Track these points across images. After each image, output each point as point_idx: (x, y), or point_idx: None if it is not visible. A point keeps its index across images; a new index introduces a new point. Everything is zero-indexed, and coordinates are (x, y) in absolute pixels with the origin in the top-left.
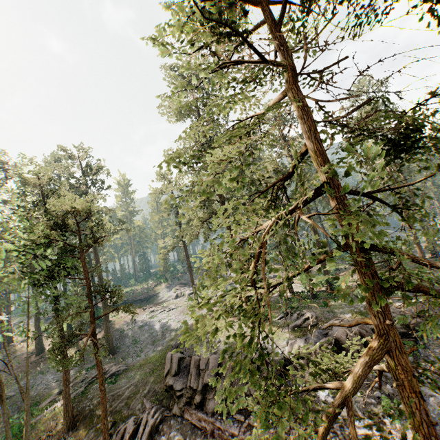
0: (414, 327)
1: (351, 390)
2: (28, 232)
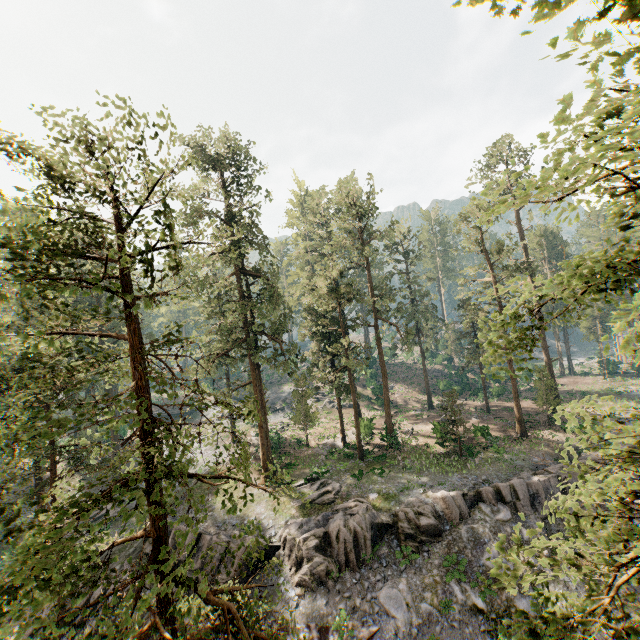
0: (425, 529)
1: None
2: None
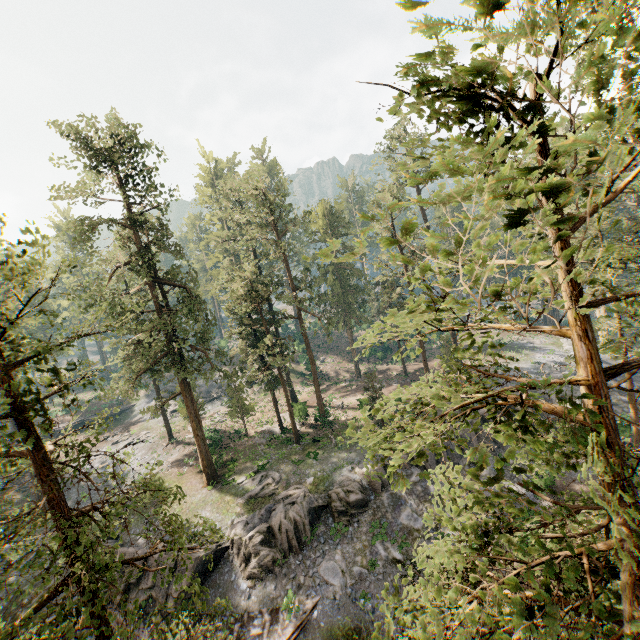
0: (354, 504)
1: None
2: None
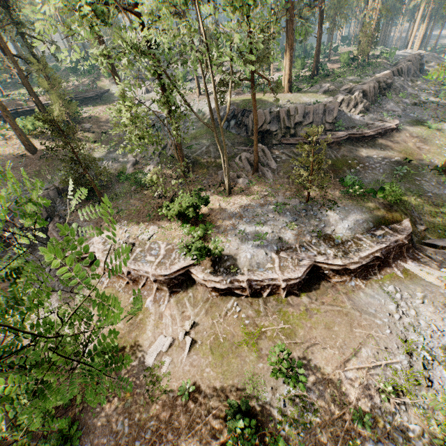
0: (388, 85)
1: None
2: None
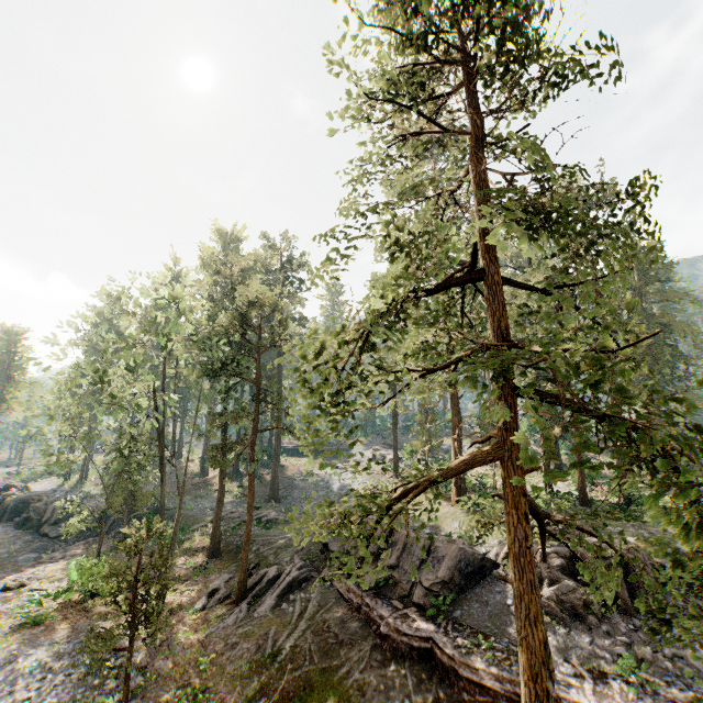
0: None
1: (432, 476)
2: (211, 320)
